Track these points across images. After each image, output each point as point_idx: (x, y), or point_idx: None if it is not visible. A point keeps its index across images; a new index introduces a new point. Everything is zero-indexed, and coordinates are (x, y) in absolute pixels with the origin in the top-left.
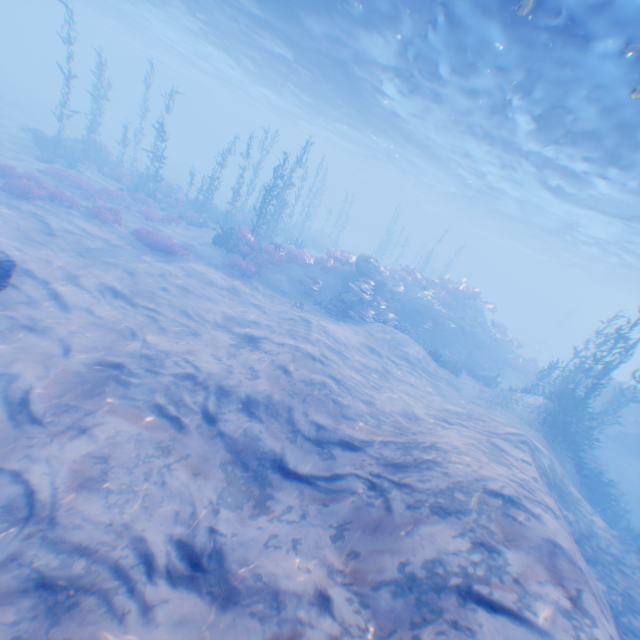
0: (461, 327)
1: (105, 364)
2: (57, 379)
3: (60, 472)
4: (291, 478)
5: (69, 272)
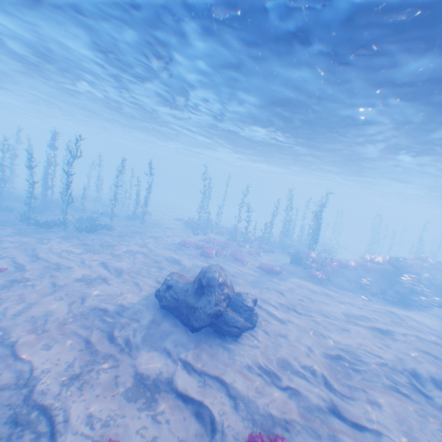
0: None
1: (332, 356)
2: (325, 367)
3: (392, 430)
4: None
5: (259, 297)
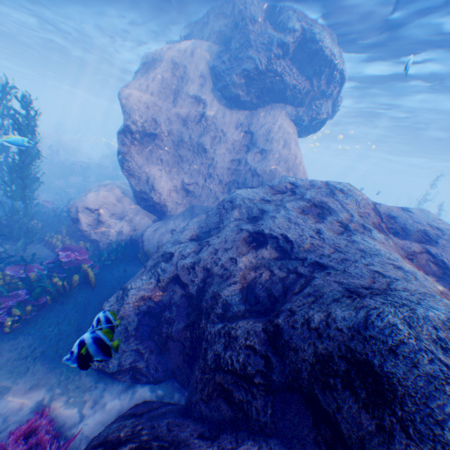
0: None
1: None
2: None
3: None
4: None
5: None
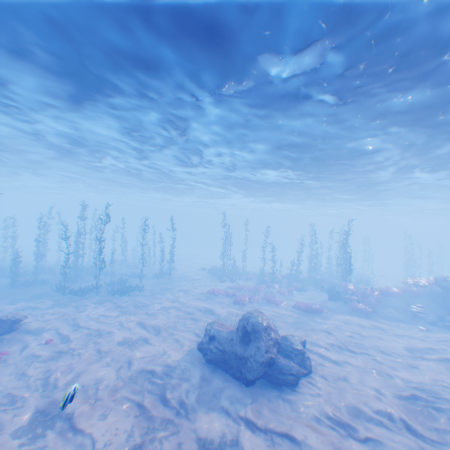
0: None
1: (406, 396)
2: (402, 410)
3: None
4: None
5: (306, 339)
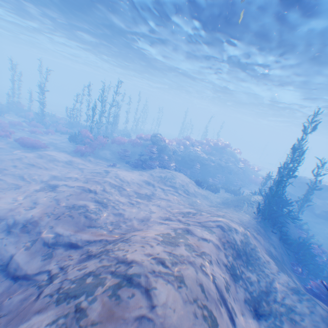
0: (220, 164)
1: None
2: None
3: None
4: (5, 278)
5: None
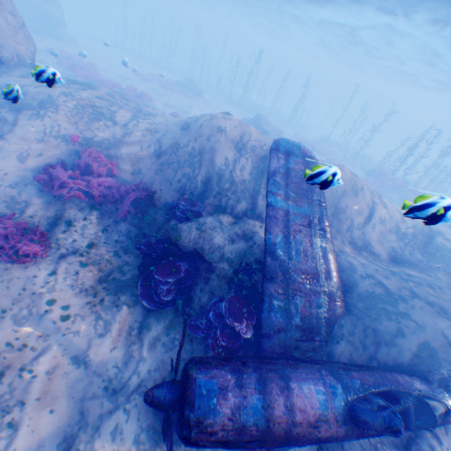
0: None
1: None
2: None
3: None
4: None
5: None
